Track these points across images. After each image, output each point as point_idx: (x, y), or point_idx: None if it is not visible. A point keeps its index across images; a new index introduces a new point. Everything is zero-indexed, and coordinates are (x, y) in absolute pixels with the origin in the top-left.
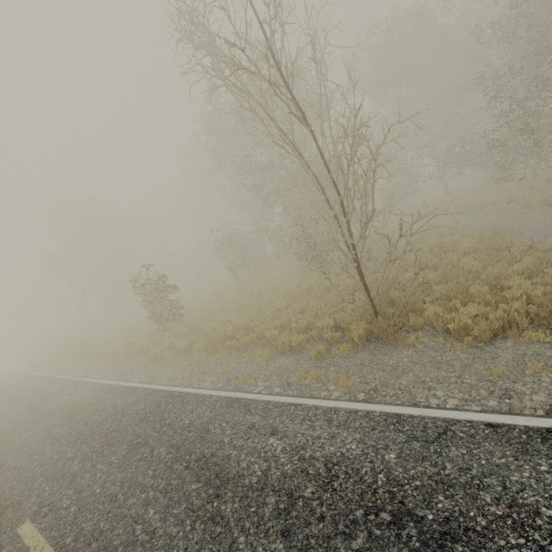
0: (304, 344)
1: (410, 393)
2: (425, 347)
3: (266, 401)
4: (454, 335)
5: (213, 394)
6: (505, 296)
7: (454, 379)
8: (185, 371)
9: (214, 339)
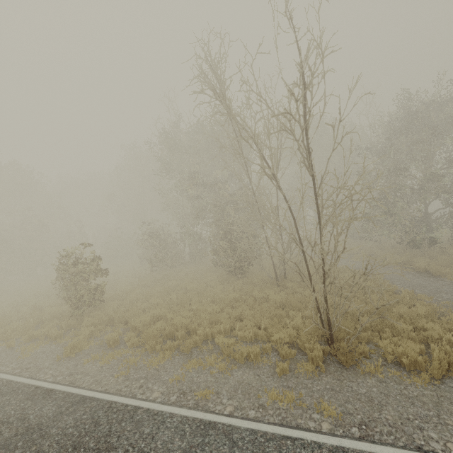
0: (259, 357)
1: (405, 432)
2: (385, 377)
3: (250, 429)
4: (406, 369)
5: (173, 412)
6: (425, 335)
7: (436, 418)
8: (121, 373)
9: (152, 336)
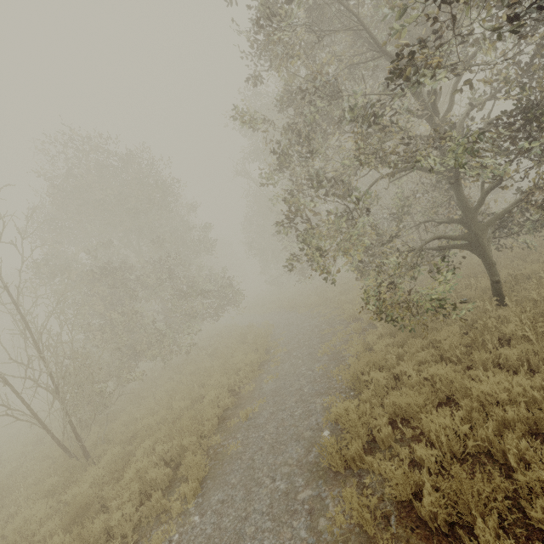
0: None
1: None
2: None
3: None
4: None
5: None
6: None
7: None
8: None
9: None
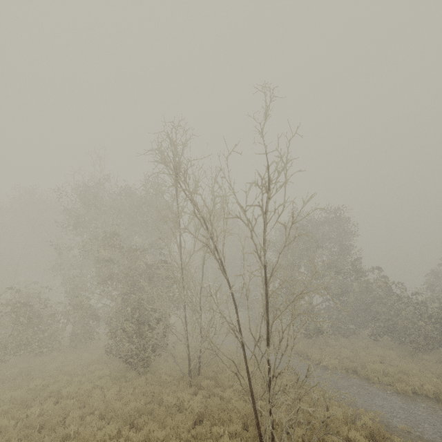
0: None
1: None
2: None
3: None
4: None
5: None
6: None
7: None
8: None
9: None
